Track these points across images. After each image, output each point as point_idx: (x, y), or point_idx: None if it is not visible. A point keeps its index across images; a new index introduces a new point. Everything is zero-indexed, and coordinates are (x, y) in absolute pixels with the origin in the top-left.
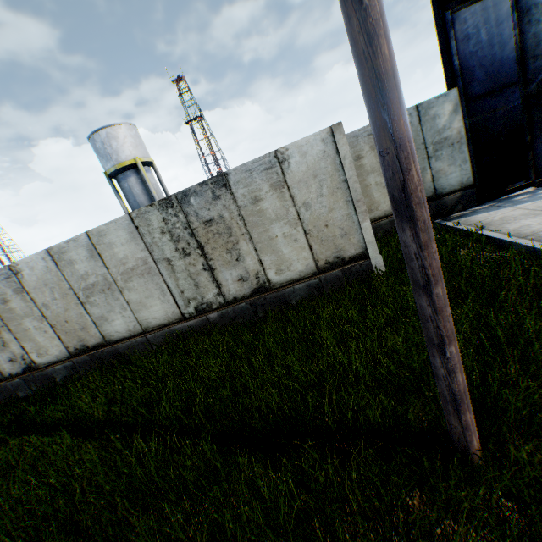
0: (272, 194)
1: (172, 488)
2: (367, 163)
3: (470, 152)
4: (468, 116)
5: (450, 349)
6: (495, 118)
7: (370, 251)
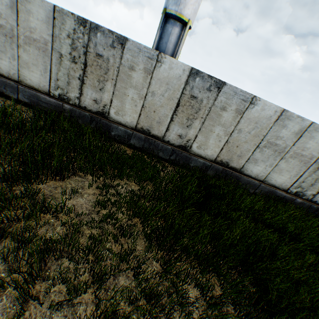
0: None
1: None
2: None
3: None
4: None
5: None
6: None
7: None
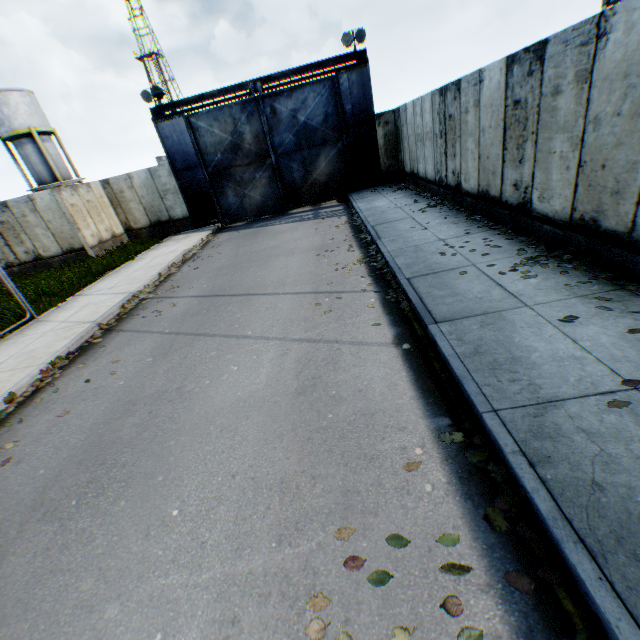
0: (33, 214)
1: None
2: (128, 196)
3: (184, 199)
4: (178, 179)
5: None
6: (193, 183)
7: (87, 247)
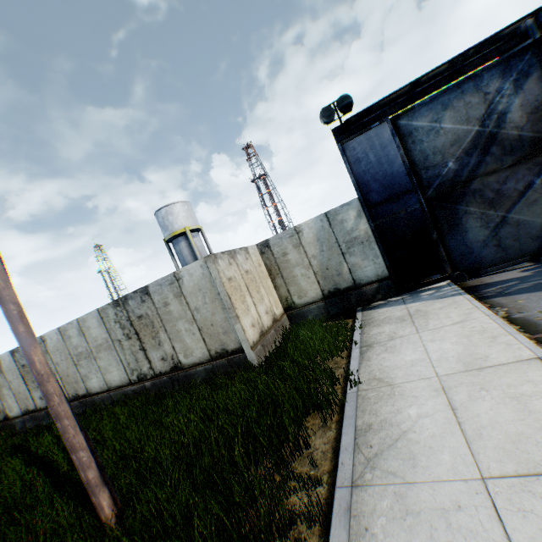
0: (175, 300)
1: (18, 509)
2: (292, 258)
3: (380, 248)
4: (372, 219)
5: (74, 456)
6: (398, 219)
7: (244, 346)
